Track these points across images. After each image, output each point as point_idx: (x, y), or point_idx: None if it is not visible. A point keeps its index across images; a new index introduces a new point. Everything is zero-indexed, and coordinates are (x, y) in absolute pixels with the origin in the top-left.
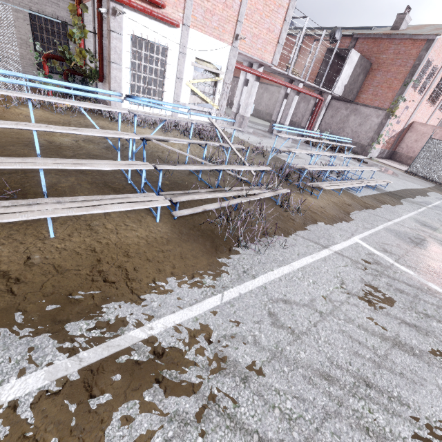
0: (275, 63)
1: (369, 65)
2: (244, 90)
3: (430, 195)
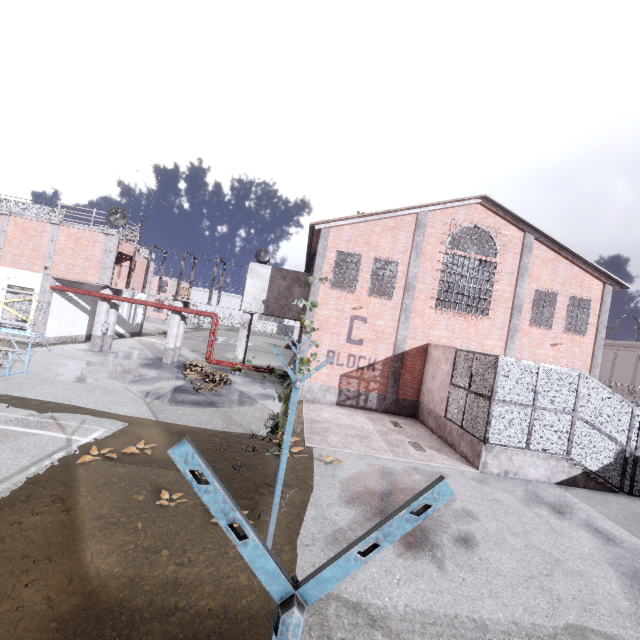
0: (103, 283)
1: (306, 276)
2: (112, 312)
3: (52, 413)
